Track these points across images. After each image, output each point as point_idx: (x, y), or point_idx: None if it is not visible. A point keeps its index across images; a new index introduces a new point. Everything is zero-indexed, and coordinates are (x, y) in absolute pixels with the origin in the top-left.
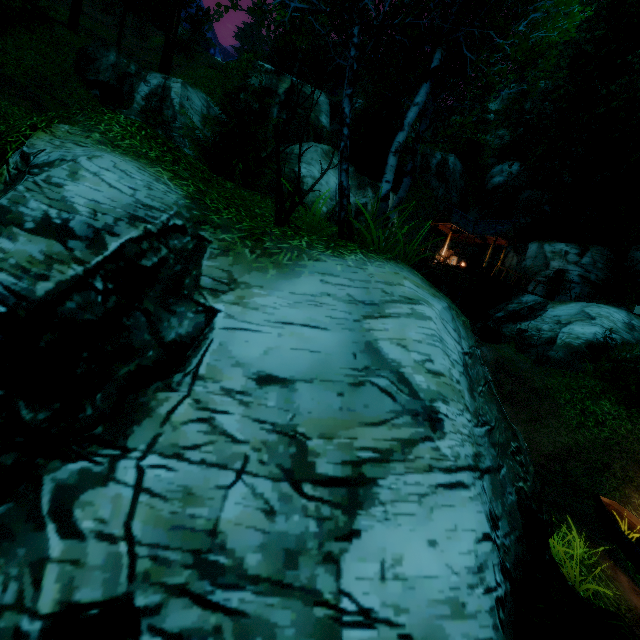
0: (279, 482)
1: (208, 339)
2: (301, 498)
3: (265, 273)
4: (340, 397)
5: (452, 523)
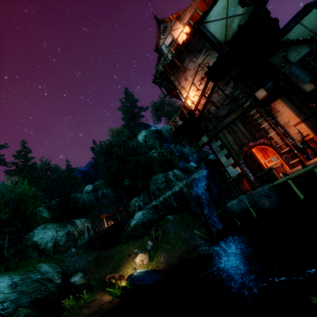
0: None
1: None
2: None
3: None
4: None
5: None
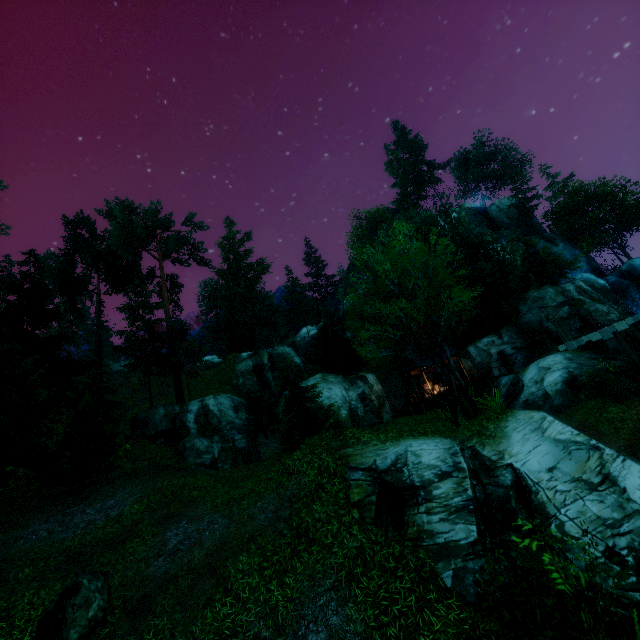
0: (592, 493)
1: (522, 472)
2: (602, 492)
3: (502, 442)
4: (571, 460)
5: (636, 470)
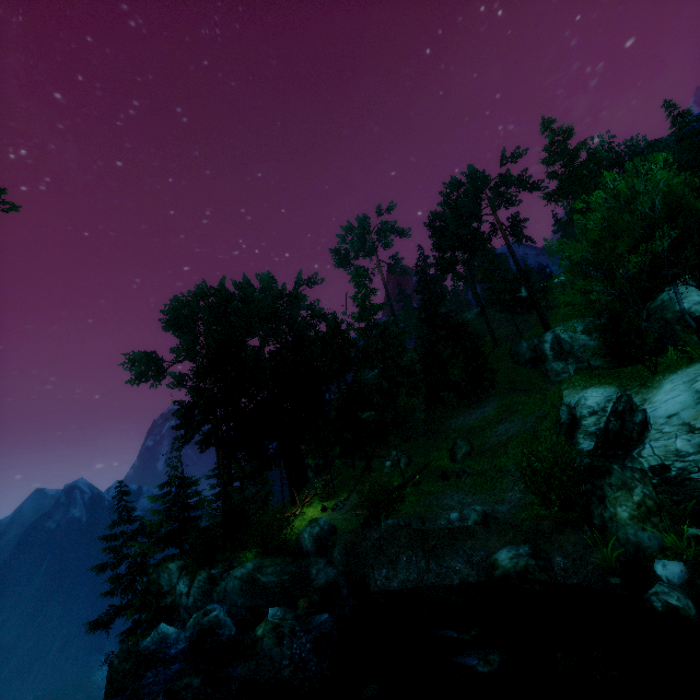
0: (688, 434)
1: (647, 416)
2: (695, 434)
3: (652, 392)
4: (694, 409)
5: None
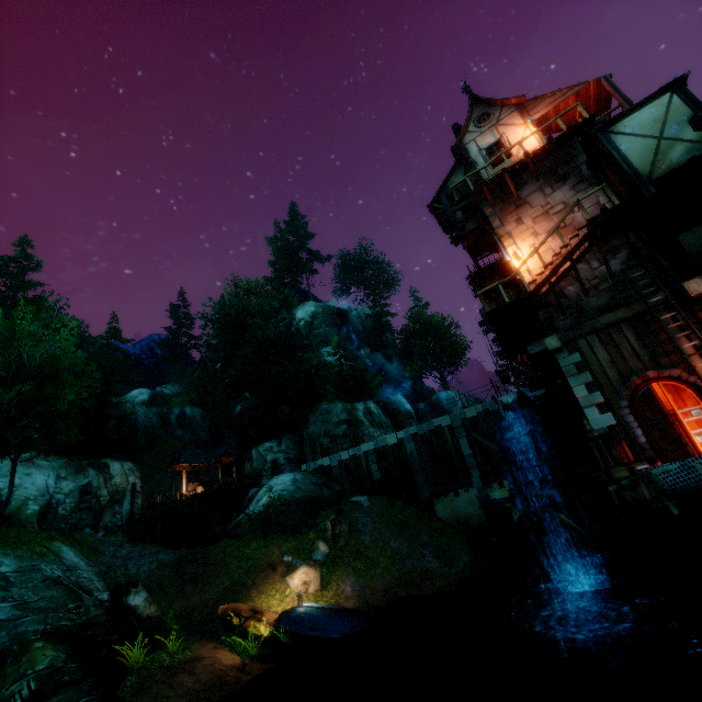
0: None
1: None
2: None
3: None
4: None
5: None
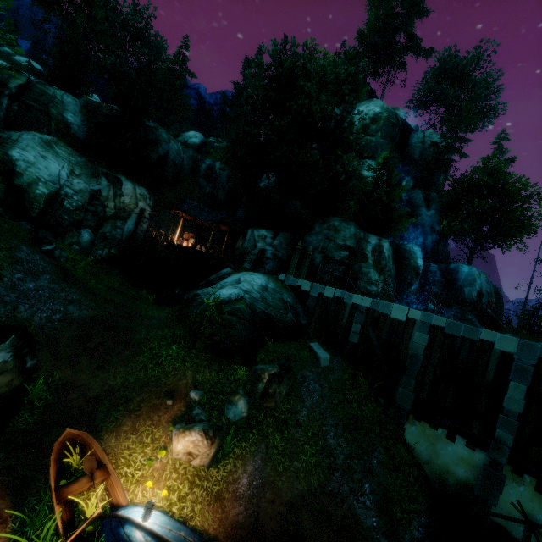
0: None
1: None
2: None
3: None
4: None
5: None
